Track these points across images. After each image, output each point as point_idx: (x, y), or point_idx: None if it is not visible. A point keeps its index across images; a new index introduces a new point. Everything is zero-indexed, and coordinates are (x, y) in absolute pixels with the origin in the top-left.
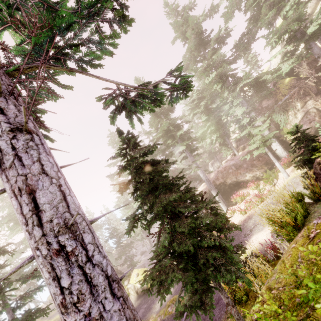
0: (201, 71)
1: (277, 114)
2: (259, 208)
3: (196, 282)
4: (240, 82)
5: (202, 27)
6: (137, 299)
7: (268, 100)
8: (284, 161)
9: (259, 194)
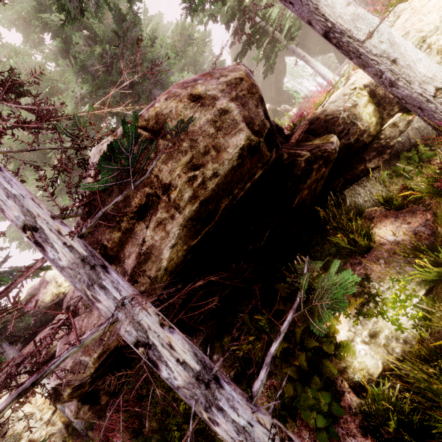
0: None
1: None
2: None
3: None
4: None
5: None
6: None
7: None
8: None
9: None
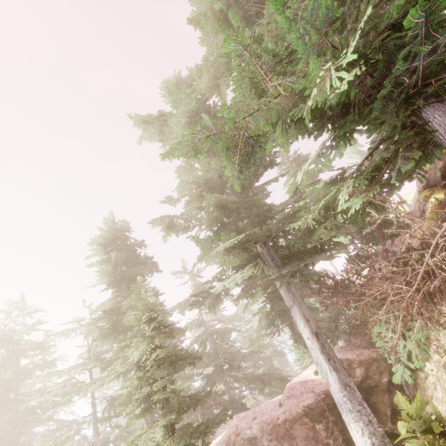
0: (193, 197)
1: (381, 324)
2: None
3: None
4: (237, 232)
5: (216, 104)
6: None
7: (394, 244)
8: None
9: None
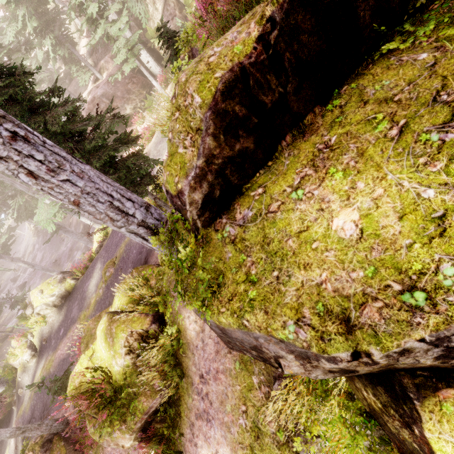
0: None
1: (132, 0)
2: (153, 142)
3: (127, 184)
4: None
5: None
6: (61, 310)
7: None
8: (160, 79)
9: (148, 128)
